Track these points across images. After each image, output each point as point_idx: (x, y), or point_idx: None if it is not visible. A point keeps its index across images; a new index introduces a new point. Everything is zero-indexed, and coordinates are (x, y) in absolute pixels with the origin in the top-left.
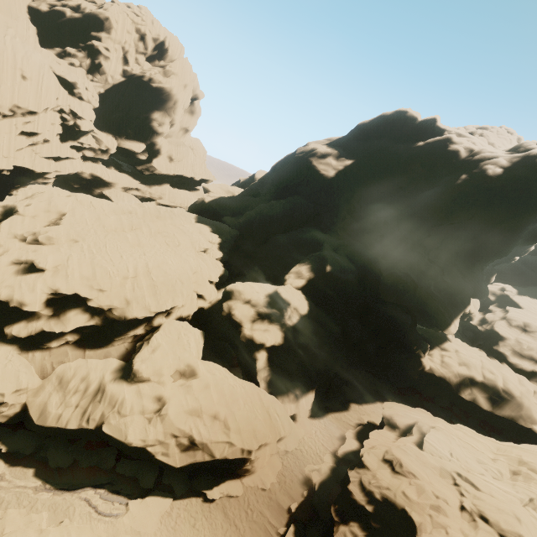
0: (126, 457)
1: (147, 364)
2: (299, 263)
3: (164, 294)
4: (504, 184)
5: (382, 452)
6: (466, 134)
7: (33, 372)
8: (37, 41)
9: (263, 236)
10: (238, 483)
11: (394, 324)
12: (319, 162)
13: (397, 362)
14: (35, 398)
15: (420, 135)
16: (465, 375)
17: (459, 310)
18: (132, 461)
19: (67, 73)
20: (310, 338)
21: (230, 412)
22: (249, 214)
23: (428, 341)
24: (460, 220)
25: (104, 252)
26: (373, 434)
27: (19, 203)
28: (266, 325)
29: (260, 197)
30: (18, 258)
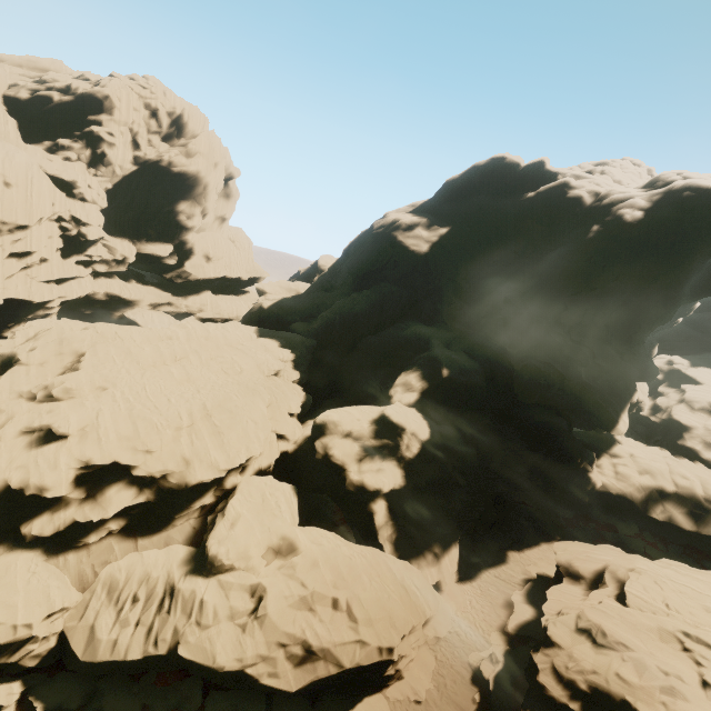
0: (216, 688)
1: (227, 546)
2: (404, 371)
3: (234, 443)
4: (649, 230)
5: (572, 619)
6: (585, 175)
7: (69, 583)
8: (19, 137)
9: (348, 341)
10: (381, 699)
11: (546, 433)
12: (405, 236)
13: (557, 483)
14: (76, 622)
15: (528, 184)
16: (650, 487)
17: (624, 401)
18: (227, 693)
19: (62, 171)
20: (440, 471)
21: (353, 596)
22: (325, 315)
23: (591, 447)
24: (602, 283)
25: (144, 398)
26: (552, 592)
27: (20, 349)
28: (378, 464)
29: (335, 291)
30: (29, 425)
